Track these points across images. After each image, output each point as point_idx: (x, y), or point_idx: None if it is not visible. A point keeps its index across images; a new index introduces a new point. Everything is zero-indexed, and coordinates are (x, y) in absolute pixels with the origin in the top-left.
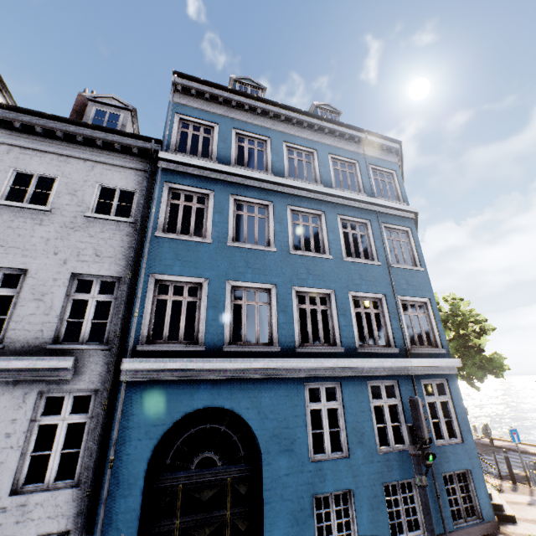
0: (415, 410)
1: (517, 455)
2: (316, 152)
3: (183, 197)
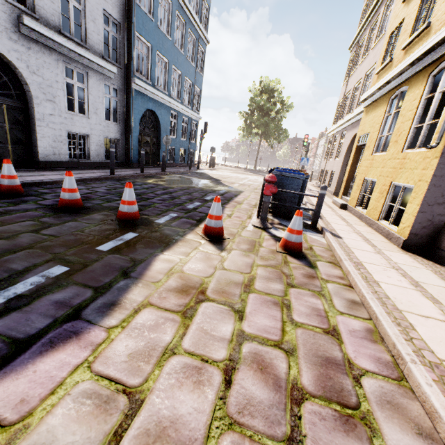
0: (206, 125)
1: None
2: None
3: None
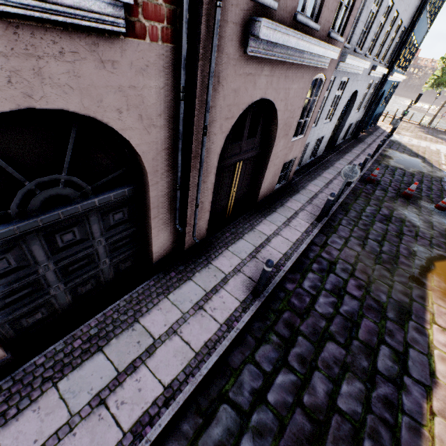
0: (419, 97)
1: None
2: None
3: None
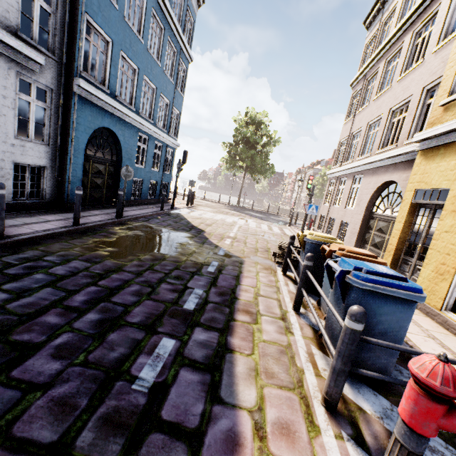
0: (186, 155)
1: None
2: None
3: None
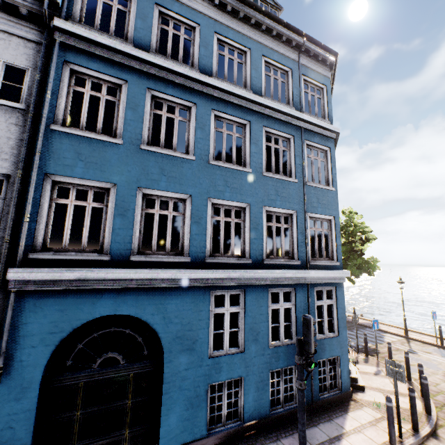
0: (307, 328)
1: (371, 331)
2: (249, 52)
3: (89, 84)
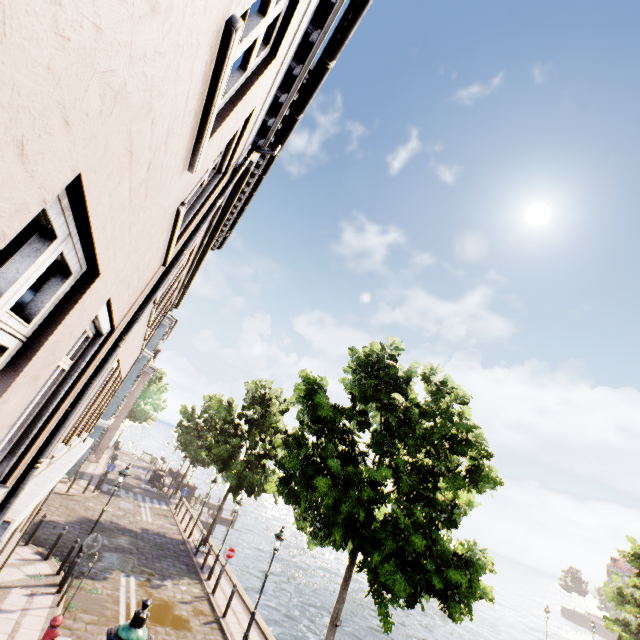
0: None
1: (160, 502)
2: None
3: None
